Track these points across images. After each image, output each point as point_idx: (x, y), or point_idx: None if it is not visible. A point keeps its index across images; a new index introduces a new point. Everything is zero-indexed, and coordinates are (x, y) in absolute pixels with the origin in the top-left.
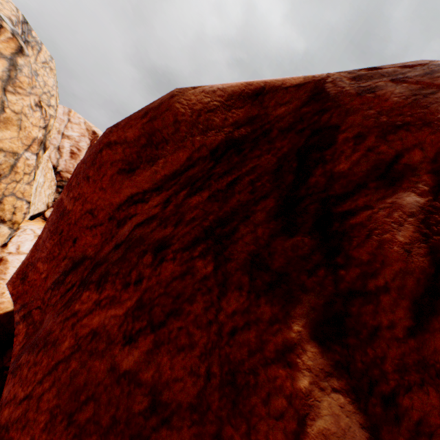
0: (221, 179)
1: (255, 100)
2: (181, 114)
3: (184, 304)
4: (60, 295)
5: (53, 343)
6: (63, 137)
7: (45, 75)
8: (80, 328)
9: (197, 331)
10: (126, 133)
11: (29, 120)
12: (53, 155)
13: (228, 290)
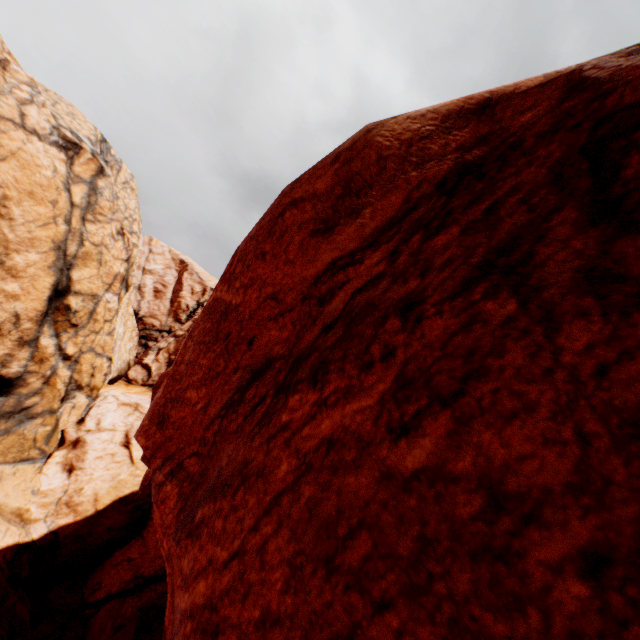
0: (469, 210)
1: (481, 115)
2: (386, 148)
3: (487, 360)
4: (241, 417)
5: (257, 474)
6: (144, 273)
7: (126, 197)
8: (300, 443)
9: (529, 387)
10: (315, 185)
11: (110, 252)
12: (133, 297)
13: (561, 323)
